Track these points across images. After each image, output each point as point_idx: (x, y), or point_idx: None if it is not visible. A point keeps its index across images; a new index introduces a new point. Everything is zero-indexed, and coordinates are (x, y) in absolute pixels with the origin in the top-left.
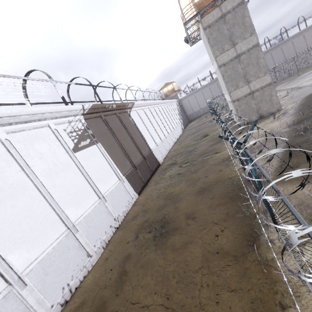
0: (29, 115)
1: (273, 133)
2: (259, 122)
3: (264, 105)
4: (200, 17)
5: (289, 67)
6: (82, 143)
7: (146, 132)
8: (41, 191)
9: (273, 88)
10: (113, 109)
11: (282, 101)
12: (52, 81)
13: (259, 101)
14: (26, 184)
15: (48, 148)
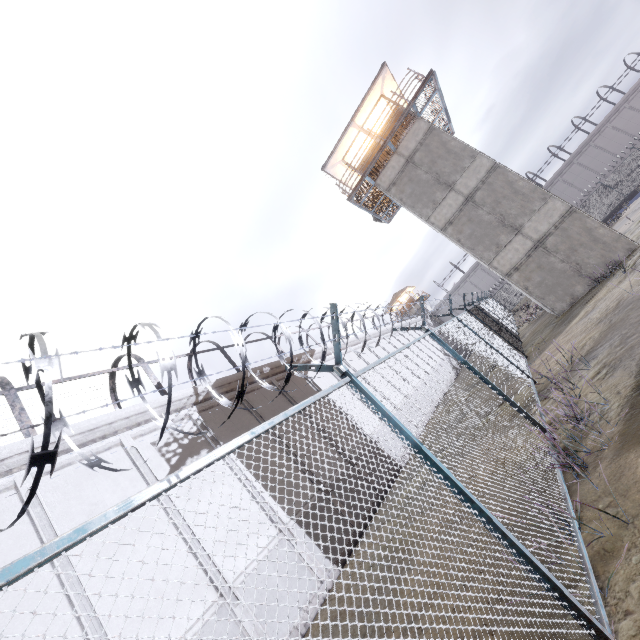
0: (84, 433)
1: (621, 305)
2: (594, 293)
3: (587, 254)
4: (373, 179)
5: (635, 165)
6: (189, 462)
7: (350, 400)
8: (70, 596)
9: (583, 217)
10: (266, 375)
11: (639, 229)
12: (142, 364)
13: (568, 252)
14: (42, 584)
15: (111, 489)
